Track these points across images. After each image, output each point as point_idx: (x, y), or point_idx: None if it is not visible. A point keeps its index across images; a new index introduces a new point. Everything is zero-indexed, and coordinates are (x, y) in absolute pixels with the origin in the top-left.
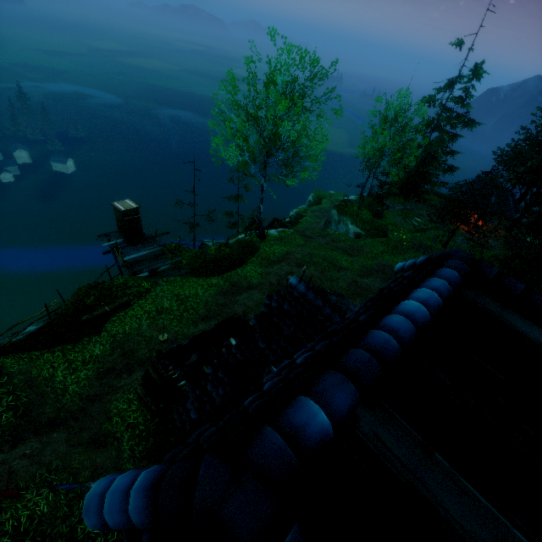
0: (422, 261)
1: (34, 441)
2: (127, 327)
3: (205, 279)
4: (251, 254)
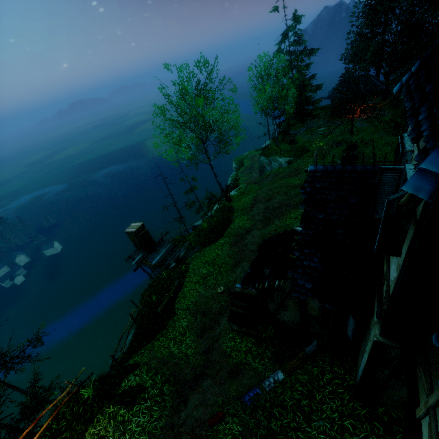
0: (417, 67)
1: (195, 394)
2: (191, 298)
3: (214, 244)
4: (231, 213)
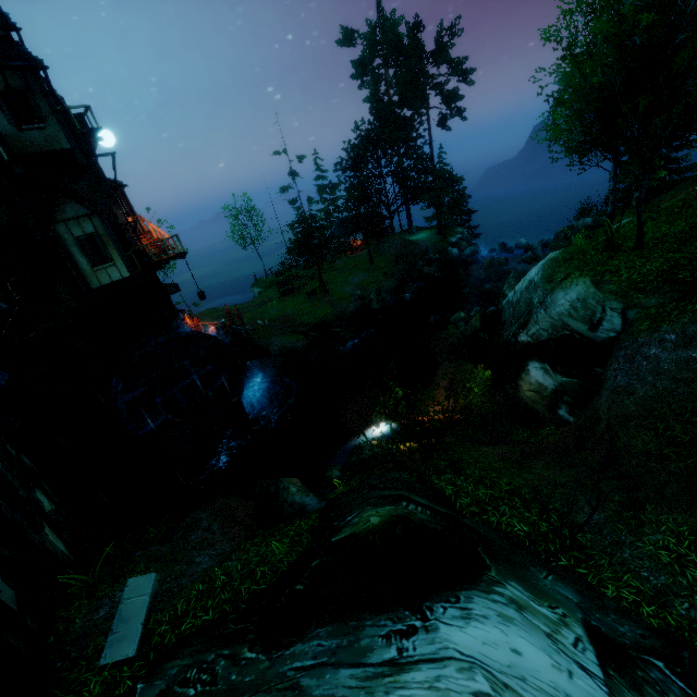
0: None
1: None
2: None
3: None
4: None
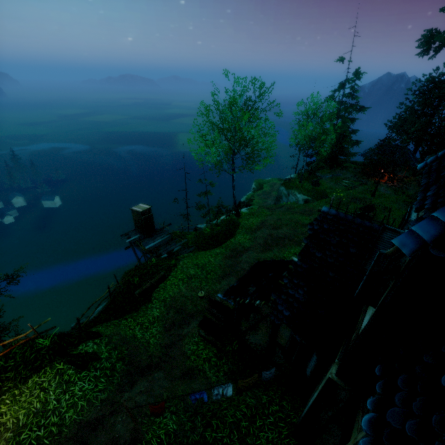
0: (443, 153)
1: (143, 381)
2: (171, 292)
3: (210, 251)
4: (235, 228)
